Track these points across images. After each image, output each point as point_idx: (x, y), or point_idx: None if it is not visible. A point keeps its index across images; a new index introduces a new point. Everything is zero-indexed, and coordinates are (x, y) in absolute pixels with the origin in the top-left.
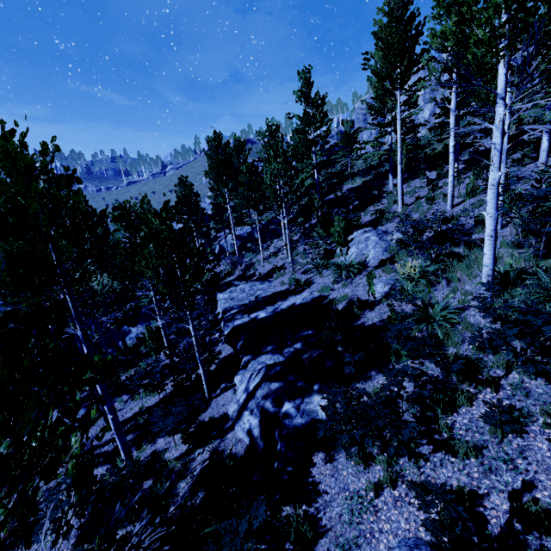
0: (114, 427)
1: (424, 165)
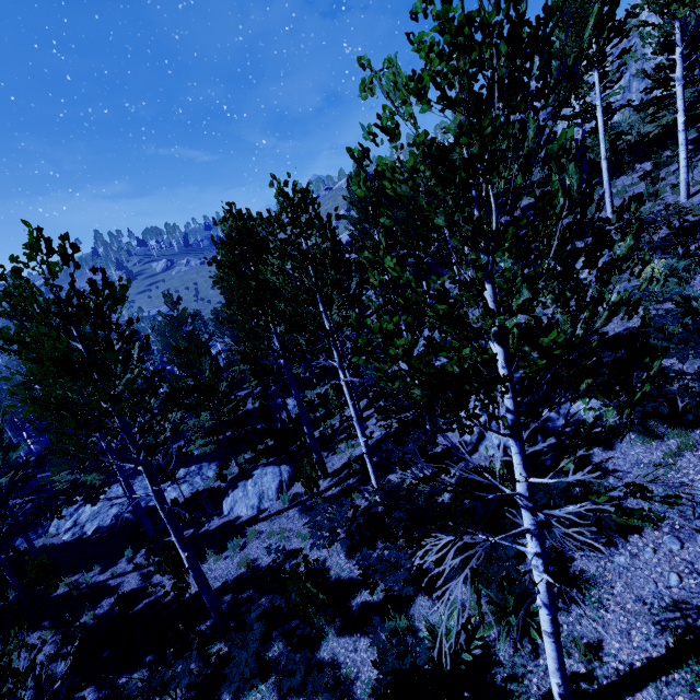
0: (366, 450)
1: (629, 158)
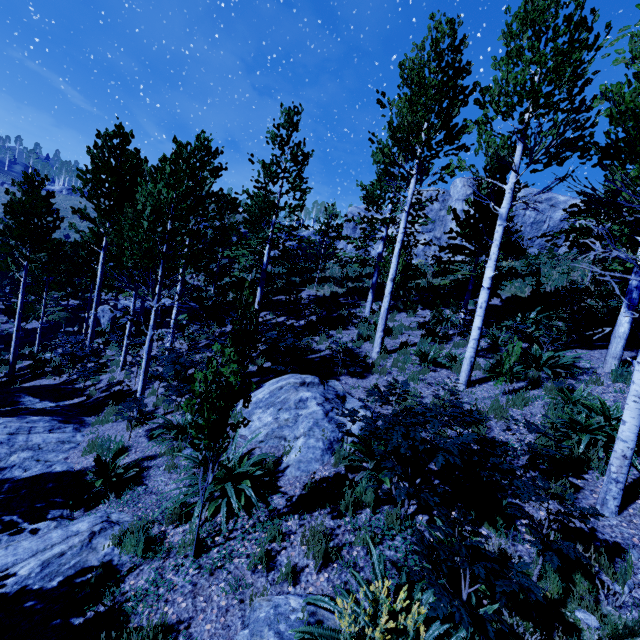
0: None
1: (414, 298)
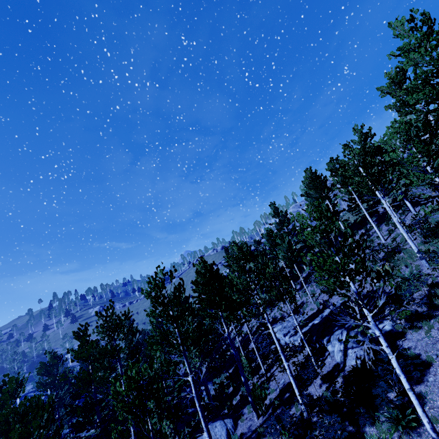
0: (289, 371)
1: (353, 228)
